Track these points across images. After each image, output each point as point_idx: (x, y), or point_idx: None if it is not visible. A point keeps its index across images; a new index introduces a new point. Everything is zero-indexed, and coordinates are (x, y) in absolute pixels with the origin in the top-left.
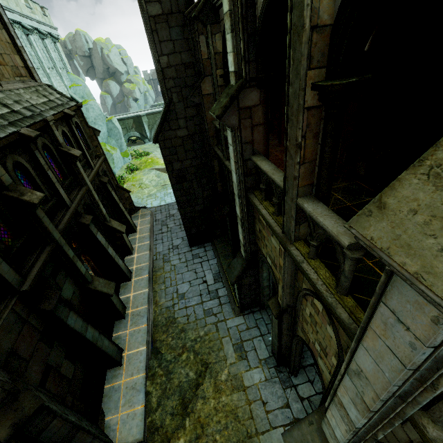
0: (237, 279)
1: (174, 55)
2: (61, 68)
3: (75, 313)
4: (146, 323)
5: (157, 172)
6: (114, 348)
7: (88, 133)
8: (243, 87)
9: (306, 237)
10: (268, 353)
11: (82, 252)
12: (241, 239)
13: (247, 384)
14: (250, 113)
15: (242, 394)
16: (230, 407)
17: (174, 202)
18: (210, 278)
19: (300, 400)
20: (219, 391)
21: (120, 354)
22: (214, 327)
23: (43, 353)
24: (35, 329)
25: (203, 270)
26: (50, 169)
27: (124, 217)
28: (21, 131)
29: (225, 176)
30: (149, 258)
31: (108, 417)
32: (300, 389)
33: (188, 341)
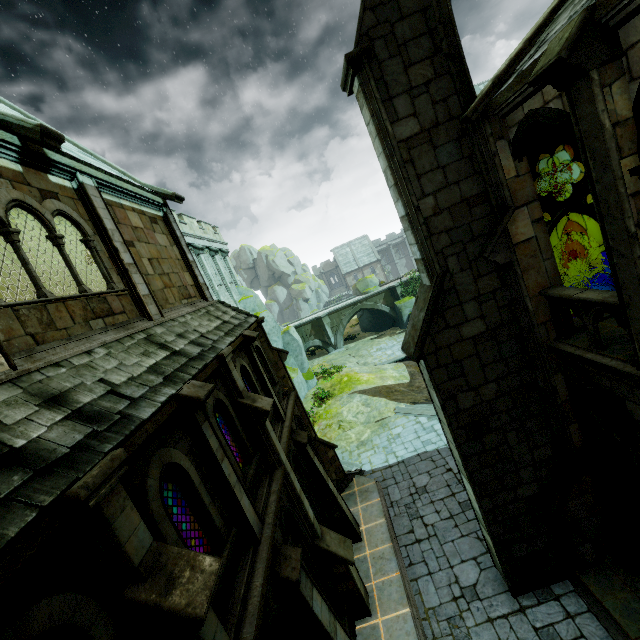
0: None
1: (445, 190)
2: (230, 282)
3: None
4: None
5: (362, 396)
6: None
7: (271, 359)
8: None
9: None
10: None
11: None
12: None
13: None
14: None
15: None
16: None
17: (413, 456)
18: None
19: None
20: None
21: None
22: None
23: None
24: None
25: None
26: (225, 455)
27: (337, 509)
28: (183, 390)
29: None
30: (416, 633)
31: None
32: None
33: None
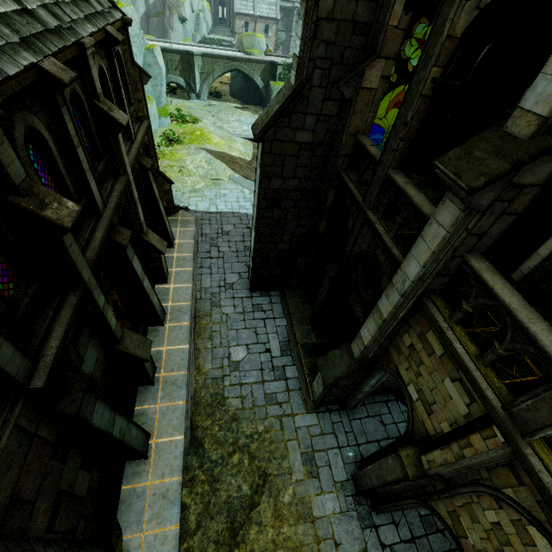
0: (335, 381)
1: None
2: None
3: (101, 402)
4: (185, 399)
5: (208, 155)
6: (141, 436)
7: (131, 76)
8: (545, 153)
9: (548, 434)
10: (346, 474)
11: (109, 288)
12: (363, 336)
13: (317, 514)
14: (515, 195)
15: (310, 528)
16: (294, 543)
17: (229, 212)
18: (275, 347)
19: (380, 547)
20: (280, 518)
21: (146, 443)
22: (277, 423)
23: (54, 477)
24: (46, 444)
25: (266, 333)
26: (80, 144)
27: (161, 224)
28: (44, 64)
29: (351, 227)
30: (192, 295)
31: (126, 535)
32: (382, 532)
33: (242, 436)
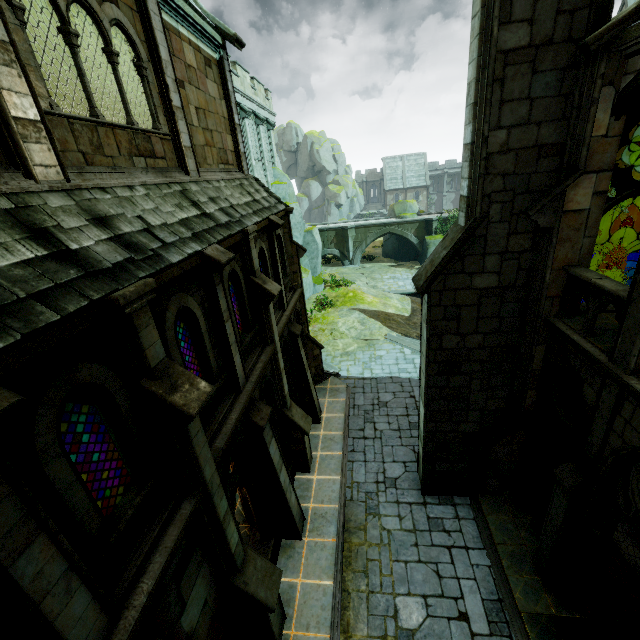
0: None
1: (523, 127)
2: (268, 160)
3: None
4: None
5: (361, 315)
6: None
7: (288, 252)
8: None
9: None
10: None
11: (238, 483)
12: None
13: None
14: None
15: None
16: None
17: (387, 377)
18: (475, 610)
19: None
20: None
21: None
22: None
23: None
24: None
25: (455, 576)
26: (230, 318)
27: (308, 395)
28: (208, 250)
29: (594, 402)
30: (340, 493)
31: None
32: None
33: None
